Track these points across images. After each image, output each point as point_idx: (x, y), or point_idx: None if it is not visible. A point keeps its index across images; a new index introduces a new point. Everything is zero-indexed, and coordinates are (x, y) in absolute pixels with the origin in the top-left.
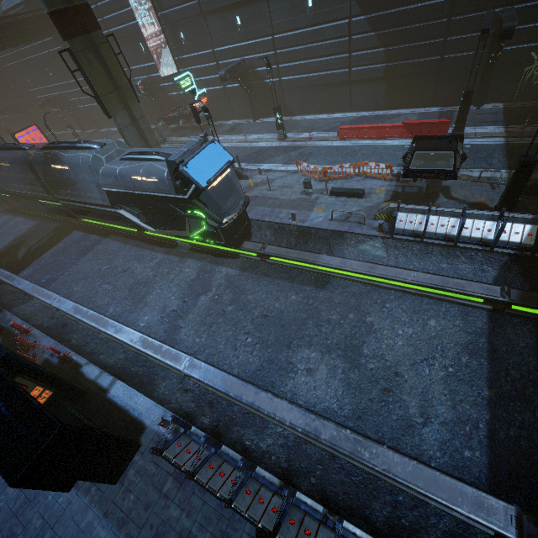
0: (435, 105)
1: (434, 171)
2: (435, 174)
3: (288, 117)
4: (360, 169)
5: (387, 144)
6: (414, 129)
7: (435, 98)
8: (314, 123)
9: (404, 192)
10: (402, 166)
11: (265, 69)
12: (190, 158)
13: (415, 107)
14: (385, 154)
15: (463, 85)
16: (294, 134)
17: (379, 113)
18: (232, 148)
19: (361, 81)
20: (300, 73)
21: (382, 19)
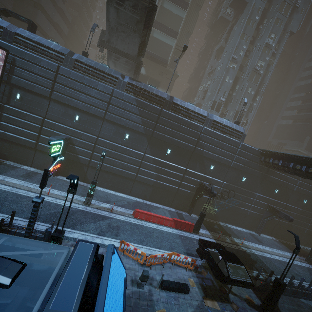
0: (171, 206)
1: (244, 282)
2: (244, 284)
3: (85, 183)
4: (171, 257)
5: (166, 230)
6: (178, 223)
7: (172, 204)
8: (108, 195)
9: (206, 285)
10: (187, 254)
11: (82, 149)
12: (103, 303)
13: (163, 204)
14: (170, 239)
15: (184, 202)
16: (96, 202)
17: (147, 202)
18: (31, 198)
19: (141, 182)
20: (107, 163)
21: (159, 161)
